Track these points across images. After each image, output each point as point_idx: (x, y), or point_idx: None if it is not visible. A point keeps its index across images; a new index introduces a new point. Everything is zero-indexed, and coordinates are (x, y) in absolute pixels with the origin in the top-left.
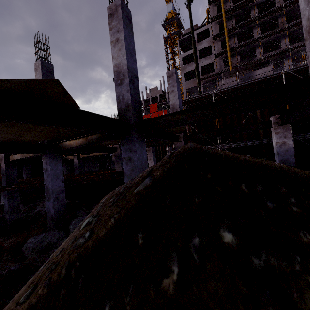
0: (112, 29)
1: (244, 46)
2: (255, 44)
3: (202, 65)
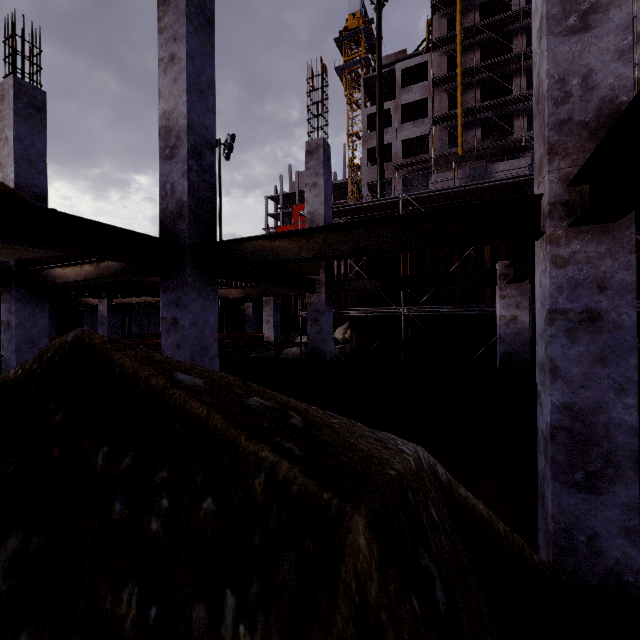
0: (163, 32)
1: (492, 109)
2: (514, 109)
3: (406, 137)
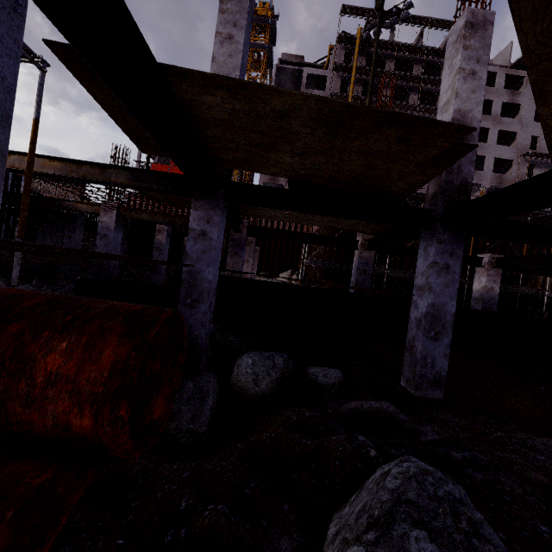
0: (467, 49)
1: None
2: None
3: None
